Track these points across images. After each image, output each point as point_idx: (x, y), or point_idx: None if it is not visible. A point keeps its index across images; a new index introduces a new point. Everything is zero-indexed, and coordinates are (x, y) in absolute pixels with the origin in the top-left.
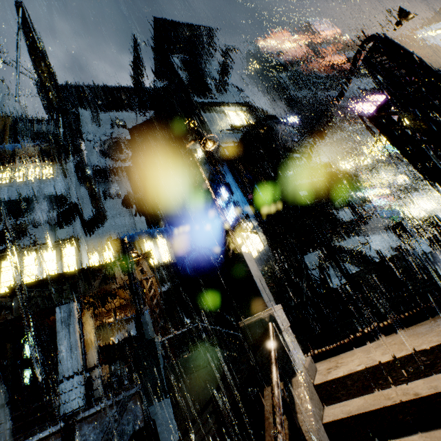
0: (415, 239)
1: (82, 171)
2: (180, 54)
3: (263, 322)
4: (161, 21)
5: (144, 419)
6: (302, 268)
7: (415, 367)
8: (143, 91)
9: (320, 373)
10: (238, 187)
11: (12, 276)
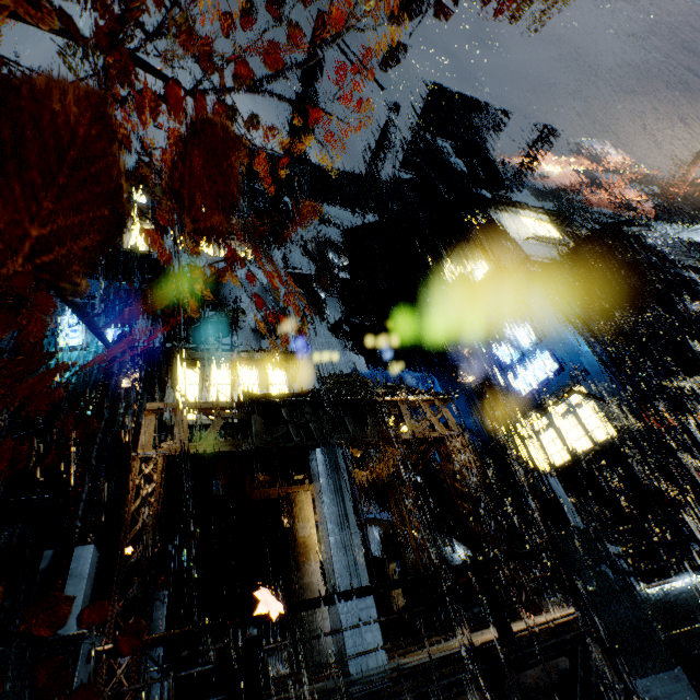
0: None
1: (325, 254)
2: (446, 138)
3: None
4: (439, 89)
5: None
6: None
7: None
8: (376, 181)
9: None
10: (568, 322)
11: (193, 395)
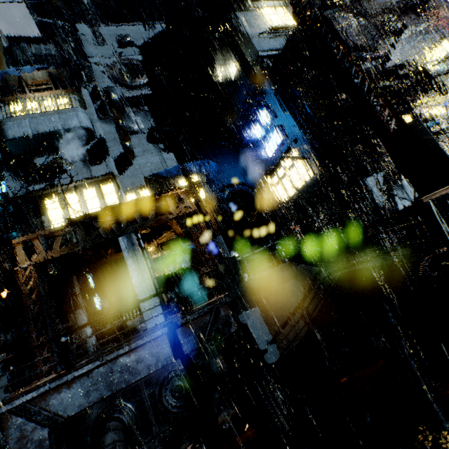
0: None
1: (107, 94)
2: None
3: None
4: None
5: (236, 324)
6: (366, 190)
7: None
8: None
9: None
10: (285, 106)
11: (59, 215)
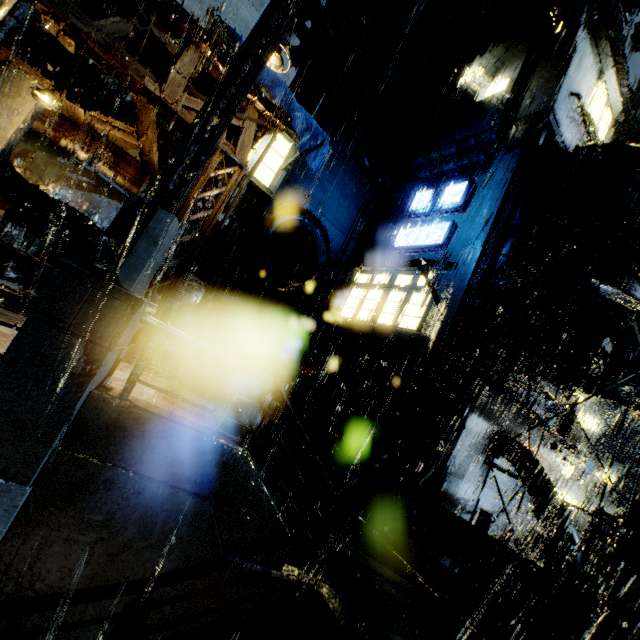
0: None
1: None
2: None
3: None
4: None
5: None
6: (460, 431)
7: None
8: None
9: None
10: (496, 210)
11: None
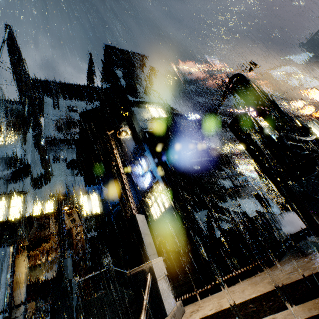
0: (269, 204)
1: (37, 141)
2: (121, 68)
3: (144, 273)
4: (109, 47)
5: None
6: (194, 222)
7: (247, 313)
8: (93, 88)
9: (185, 316)
10: (153, 159)
11: None
